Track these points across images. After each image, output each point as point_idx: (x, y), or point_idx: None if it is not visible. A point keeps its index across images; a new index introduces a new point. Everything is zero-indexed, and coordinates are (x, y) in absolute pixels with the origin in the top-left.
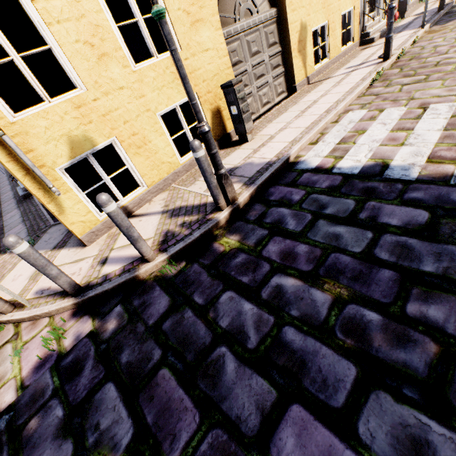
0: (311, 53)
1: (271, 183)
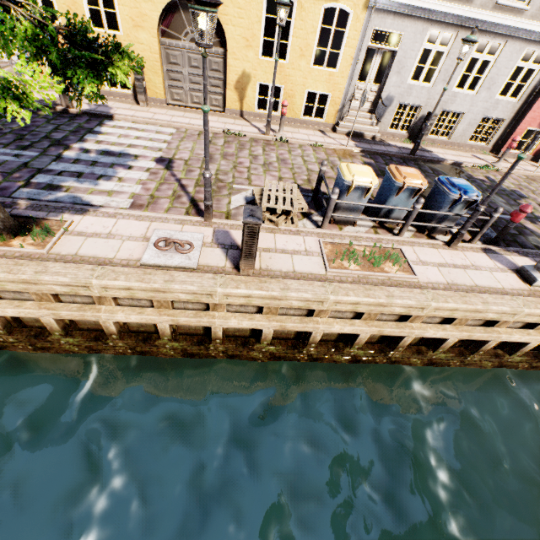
0: (252, 97)
1: (92, 117)
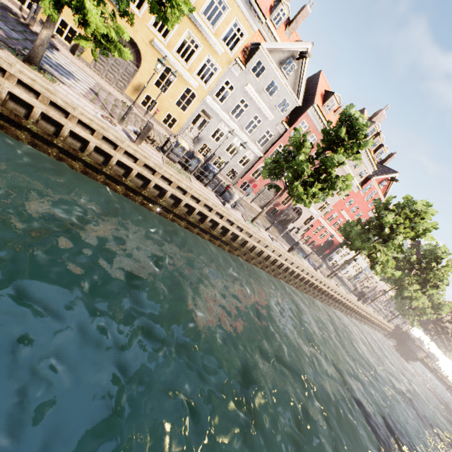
0: (141, 97)
1: None
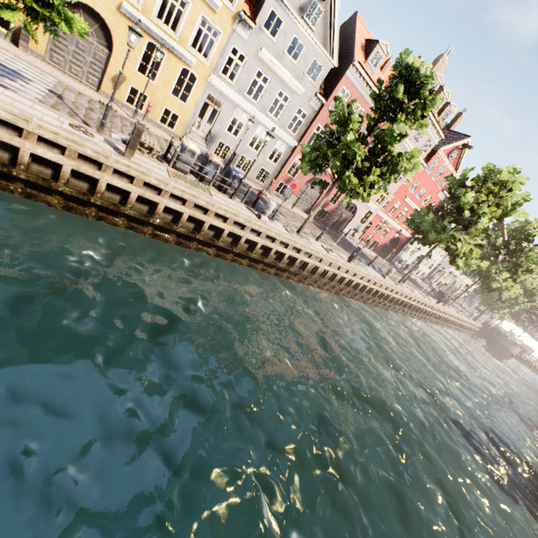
0: (124, 92)
1: None
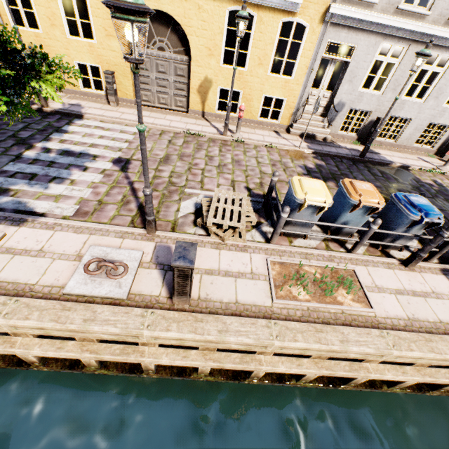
0: (213, 100)
1: (64, 115)
